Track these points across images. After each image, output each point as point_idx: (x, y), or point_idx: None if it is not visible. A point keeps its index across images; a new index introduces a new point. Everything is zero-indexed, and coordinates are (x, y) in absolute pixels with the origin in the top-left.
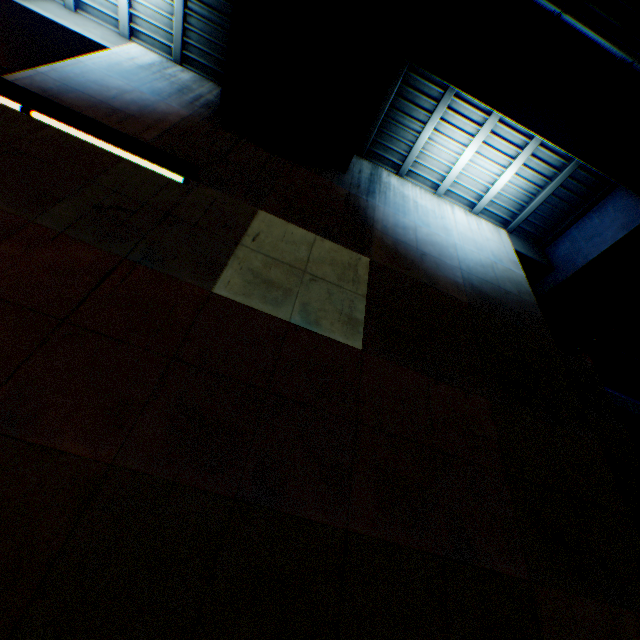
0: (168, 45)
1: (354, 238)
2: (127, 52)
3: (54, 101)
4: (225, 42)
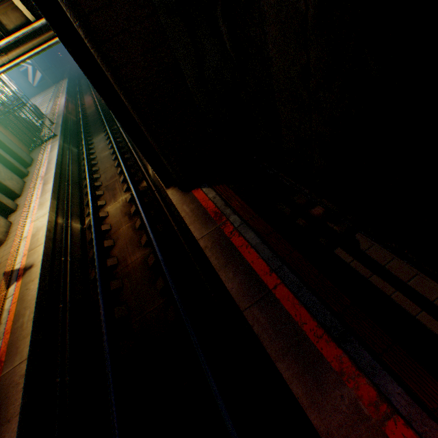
0: None
1: None
2: None
3: None
4: None
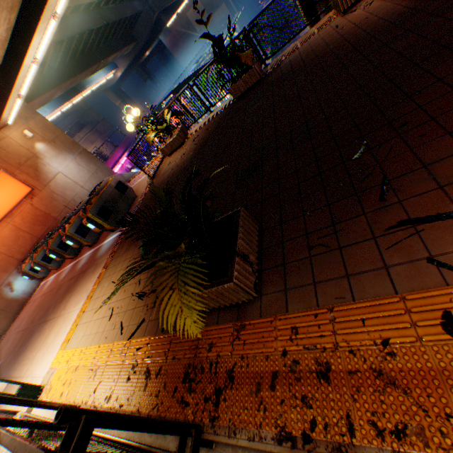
0: None
1: None
2: None
3: None
4: None
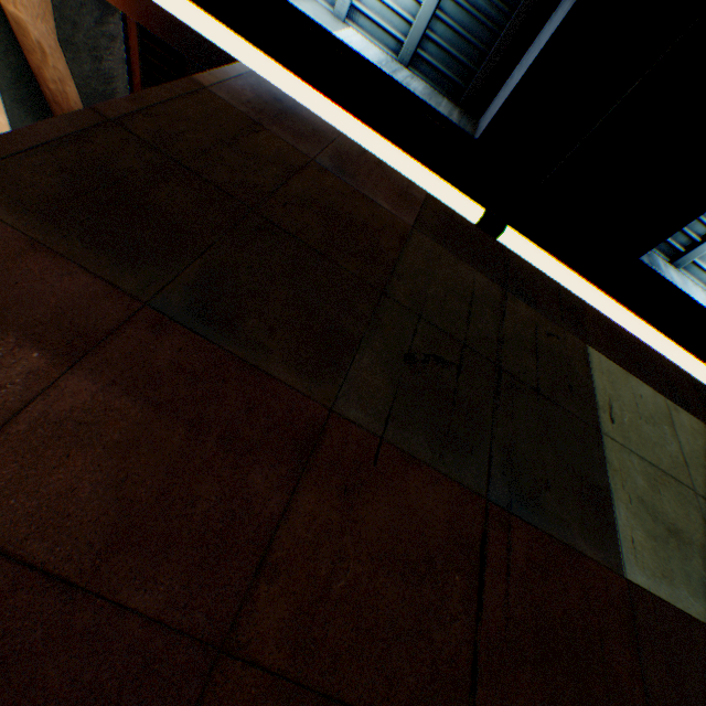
0: (396, 36)
1: (699, 398)
2: (347, 40)
3: (292, 118)
4: (484, 42)
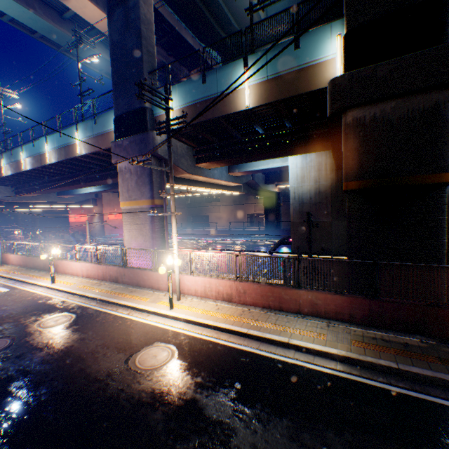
0: None
1: None
2: (291, 162)
3: (303, 214)
4: None
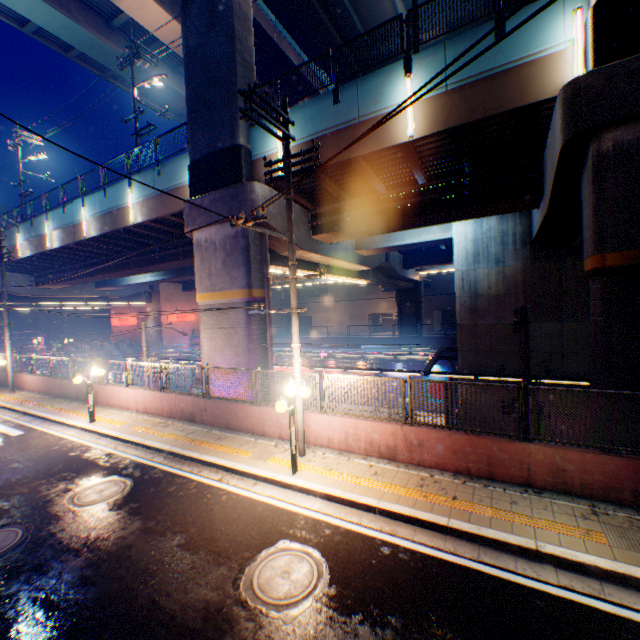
0: None
1: None
2: (457, 233)
3: (477, 313)
4: None
